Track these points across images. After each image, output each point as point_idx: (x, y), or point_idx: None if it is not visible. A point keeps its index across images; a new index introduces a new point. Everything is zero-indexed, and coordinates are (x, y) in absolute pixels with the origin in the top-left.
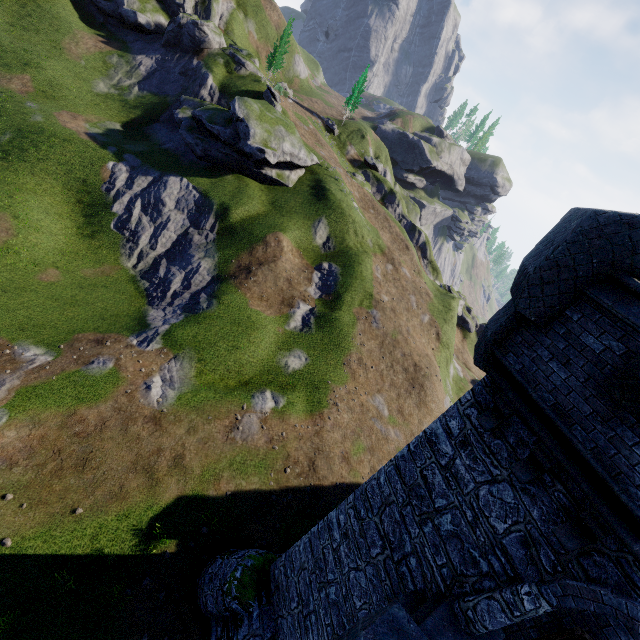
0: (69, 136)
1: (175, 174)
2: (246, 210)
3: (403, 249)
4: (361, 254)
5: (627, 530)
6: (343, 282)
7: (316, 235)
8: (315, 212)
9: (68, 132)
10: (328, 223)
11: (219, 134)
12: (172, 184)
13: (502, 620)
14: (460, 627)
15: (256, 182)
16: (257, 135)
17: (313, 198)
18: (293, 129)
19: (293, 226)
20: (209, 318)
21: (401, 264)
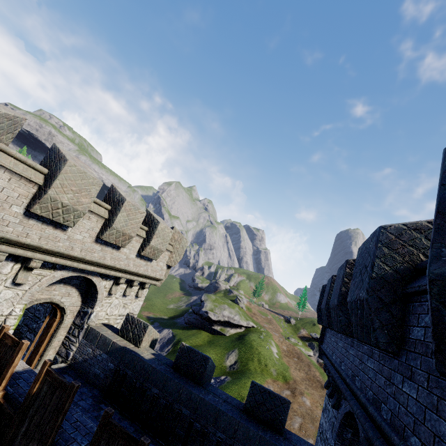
0: (139, 316)
1: (169, 328)
2: (190, 342)
3: (316, 386)
4: (255, 373)
5: None
6: (224, 385)
7: (227, 359)
8: (232, 346)
9: (140, 315)
10: (239, 352)
11: (194, 309)
12: (164, 331)
13: None
14: None
15: (208, 333)
16: (208, 306)
17: (236, 339)
18: (234, 306)
19: (213, 351)
20: None
21: (303, 393)
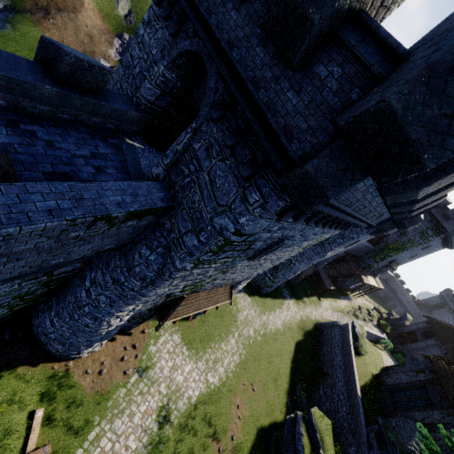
0: None
1: None
2: None
3: None
4: None
5: (185, 1)
6: None
7: (118, 4)
8: None
9: None
10: None
11: None
12: None
13: (148, 86)
14: (134, 103)
15: None
16: None
17: None
18: None
19: None
20: (3, 38)
21: None
